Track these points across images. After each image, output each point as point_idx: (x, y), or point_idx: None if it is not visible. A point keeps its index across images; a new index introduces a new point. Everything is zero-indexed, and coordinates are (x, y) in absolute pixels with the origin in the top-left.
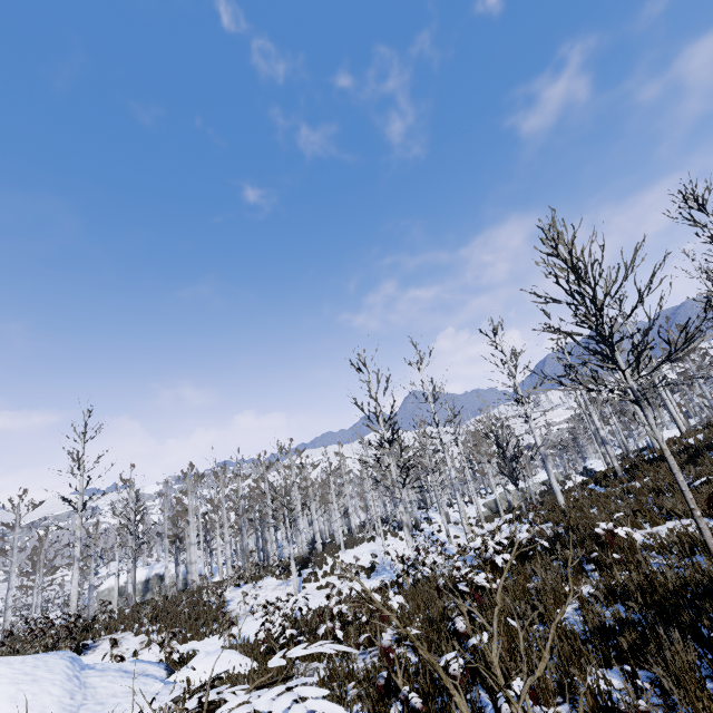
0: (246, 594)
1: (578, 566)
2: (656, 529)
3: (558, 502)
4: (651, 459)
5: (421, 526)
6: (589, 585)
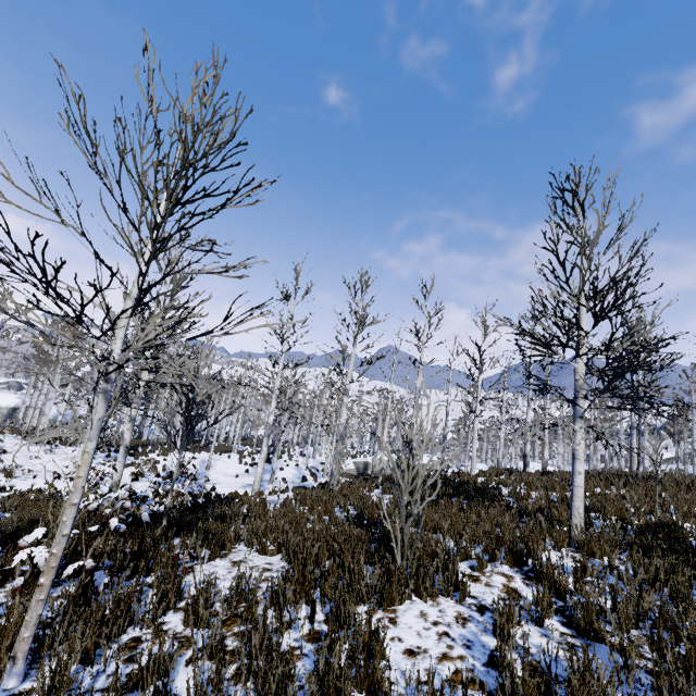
0: (4, 452)
1: (62, 568)
2: (253, 559)
3: (329, 486)
4: (436, 480)
5: (282, 459)
6: (6, 601)
